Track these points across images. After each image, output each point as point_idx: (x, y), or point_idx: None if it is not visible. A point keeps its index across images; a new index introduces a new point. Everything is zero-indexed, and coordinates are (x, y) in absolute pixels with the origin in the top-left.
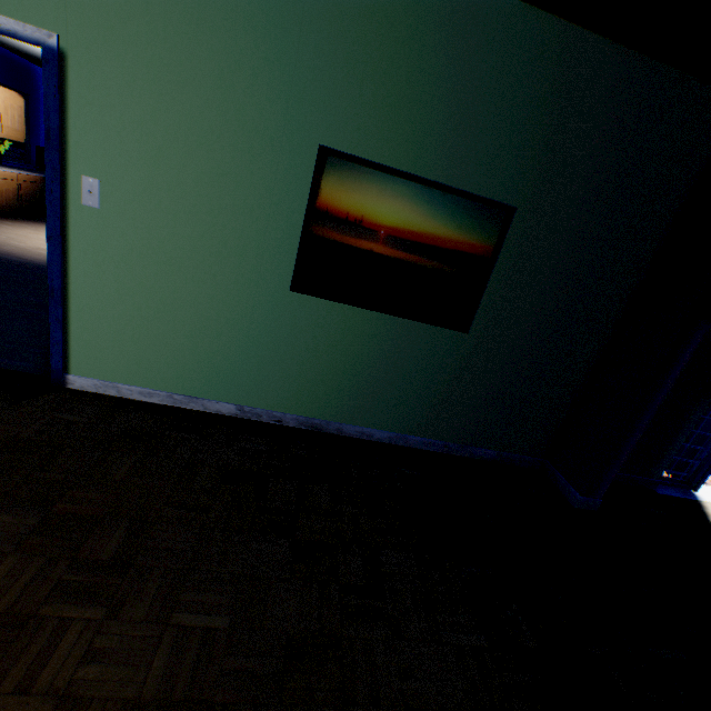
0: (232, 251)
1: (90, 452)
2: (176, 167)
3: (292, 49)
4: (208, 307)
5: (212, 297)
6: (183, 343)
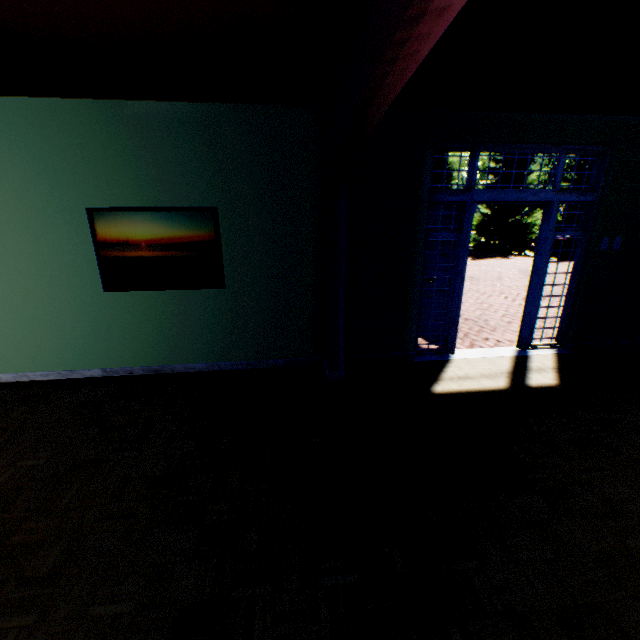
0: (62, 279)
1: (1, 409)
2: (13, 242)
3: (51, 164)
4: (61, 314)
5: (61, 308)
6: (56, 339)
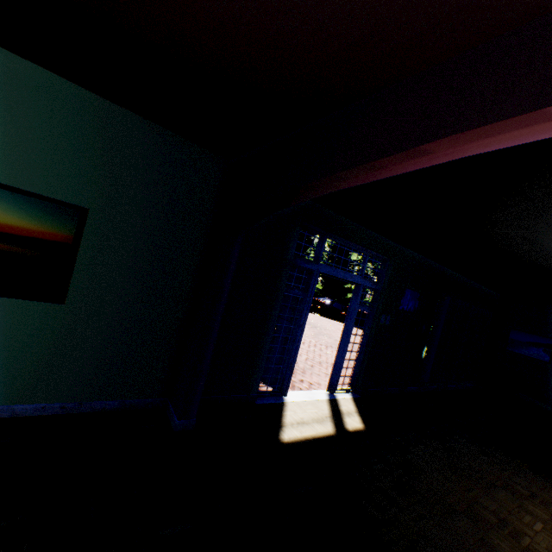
0: None
1: None
2: None
3: None
4: None
5: None
6: None
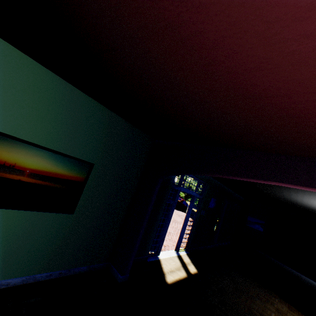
0: None
1: None
2: None
3: None
4: None
5: None
6: None
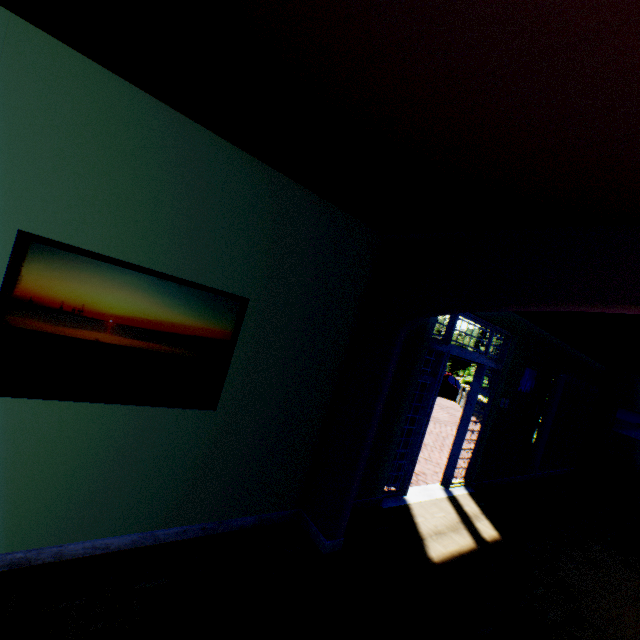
0: None
1: None
2: None
3: None
4: None
5: None
6: None
